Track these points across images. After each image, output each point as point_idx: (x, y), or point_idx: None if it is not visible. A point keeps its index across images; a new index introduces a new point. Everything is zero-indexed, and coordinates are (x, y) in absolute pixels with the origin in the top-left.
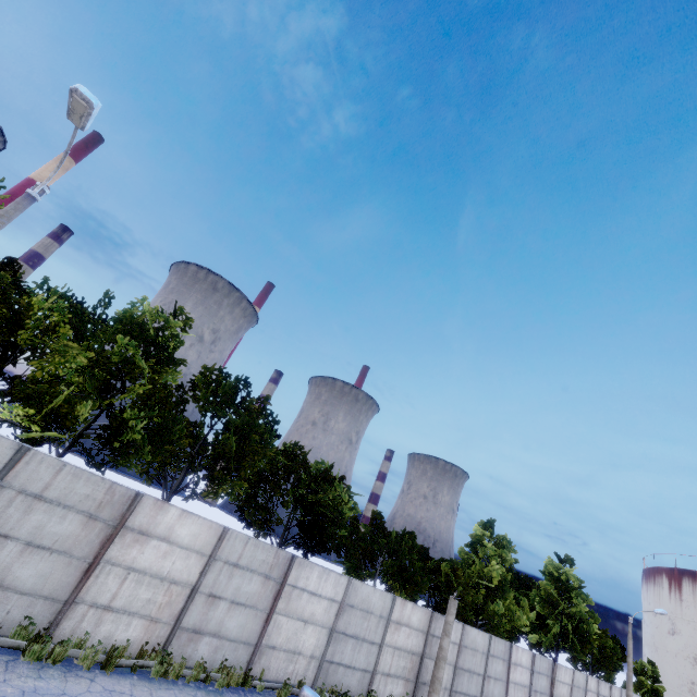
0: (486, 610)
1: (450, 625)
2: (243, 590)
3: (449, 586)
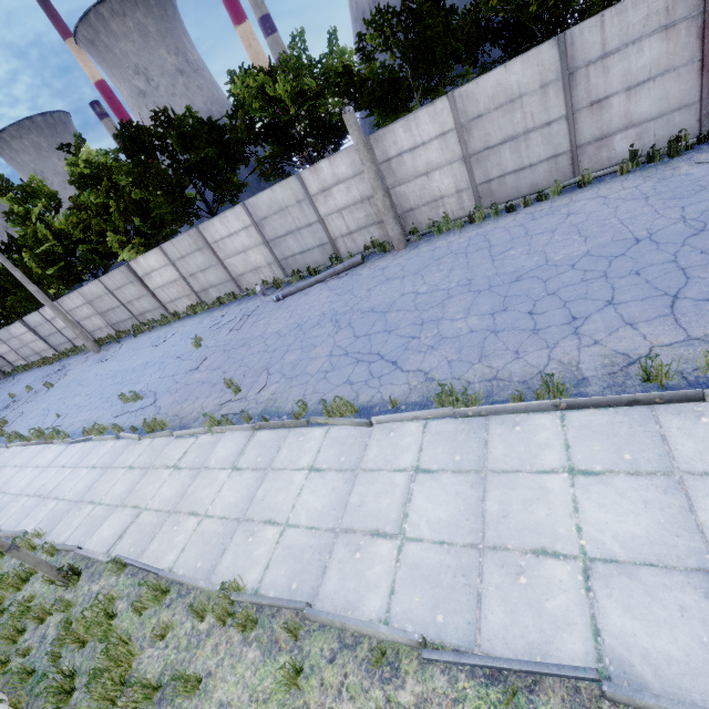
0: None
1: (357, 152)
2: (199, 264)
3: None
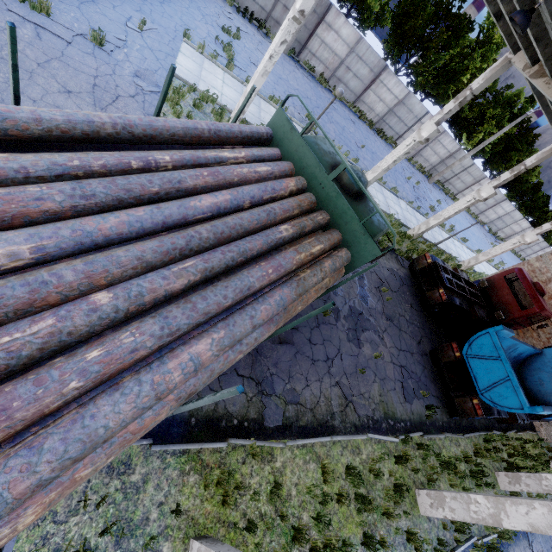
0: (551, 233)
1: None
2: (488, 201)
3: (544, 220)
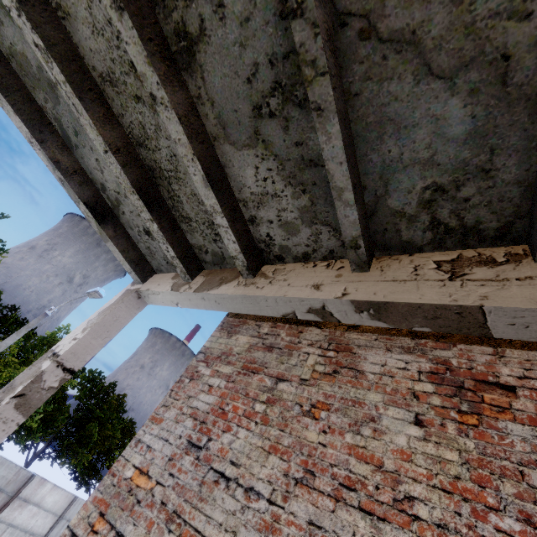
0: None
1: None
2: None
3: None
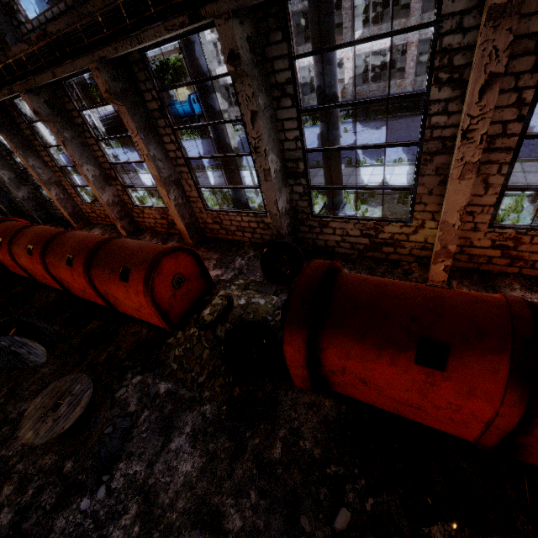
0: None
1: None
2: None
3: None
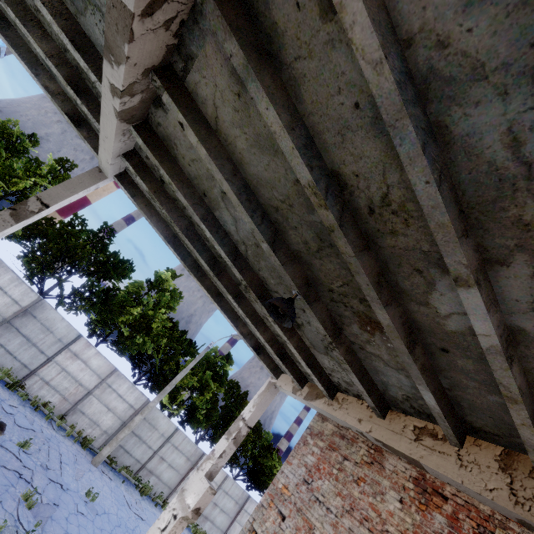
0: None
1: None
2: (226, 505)
3: None
